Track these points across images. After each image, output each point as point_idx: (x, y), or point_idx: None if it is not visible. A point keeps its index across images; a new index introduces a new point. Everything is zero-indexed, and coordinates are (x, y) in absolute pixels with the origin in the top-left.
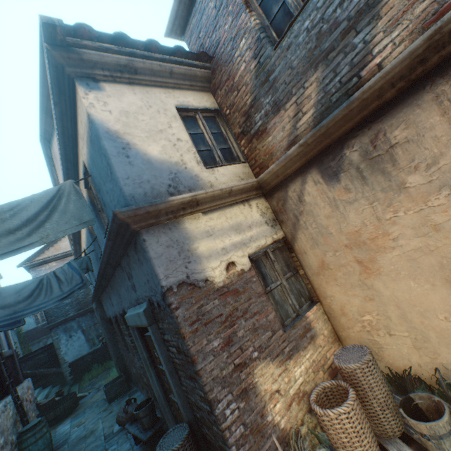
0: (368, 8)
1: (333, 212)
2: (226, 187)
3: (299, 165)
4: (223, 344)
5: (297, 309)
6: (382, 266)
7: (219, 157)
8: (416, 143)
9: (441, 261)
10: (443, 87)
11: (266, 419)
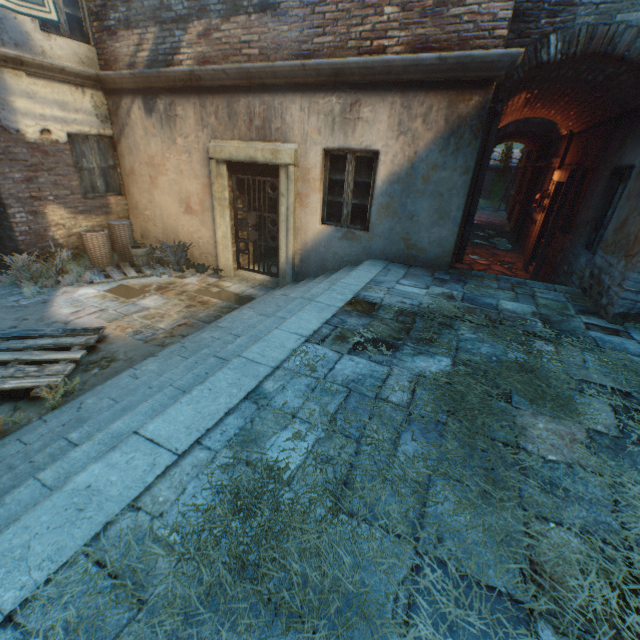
0: (185, 21)
1: (145, 137)
2: (59, 65)
3: (133, 87)
4: (25, 180)
5: (103, 191)
6: (160, 184)
7: (63, 24)
8: (185, 122)
9: (180, 190)
10: (198, 101)
11: (49, 233)
